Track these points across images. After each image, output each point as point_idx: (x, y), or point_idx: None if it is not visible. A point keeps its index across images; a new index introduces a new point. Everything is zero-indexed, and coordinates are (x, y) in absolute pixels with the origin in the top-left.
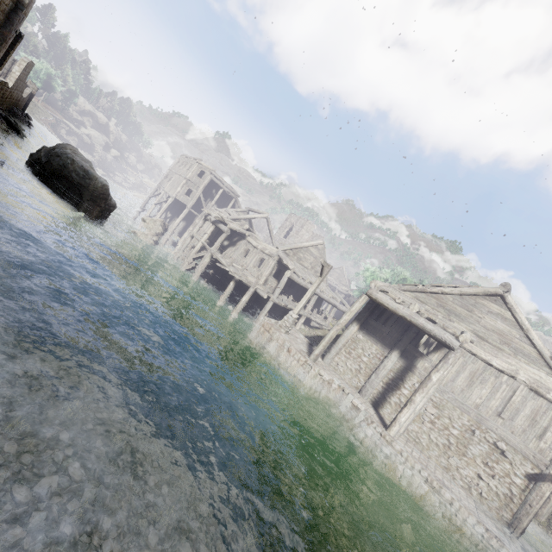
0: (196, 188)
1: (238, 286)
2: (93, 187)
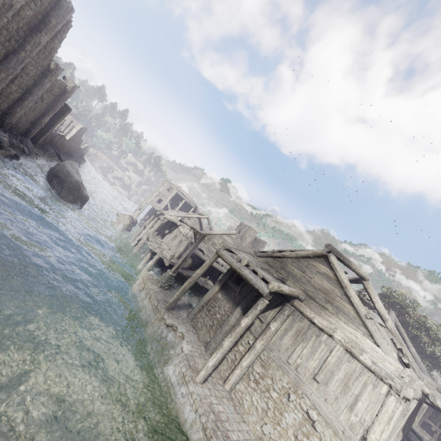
0: (165, 198)
1: (162, 261)
2: (70, 181)
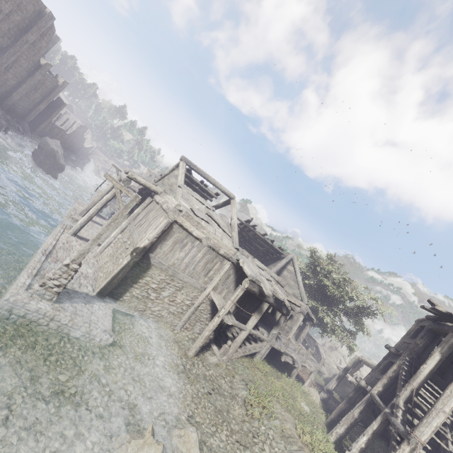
0: None
1: None
2: (47, 149)
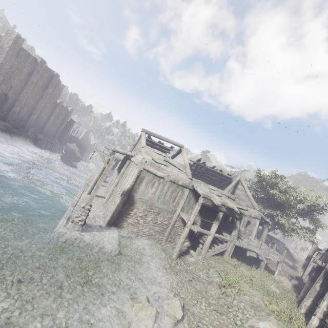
0: None
1: None
2: (69, 150)
